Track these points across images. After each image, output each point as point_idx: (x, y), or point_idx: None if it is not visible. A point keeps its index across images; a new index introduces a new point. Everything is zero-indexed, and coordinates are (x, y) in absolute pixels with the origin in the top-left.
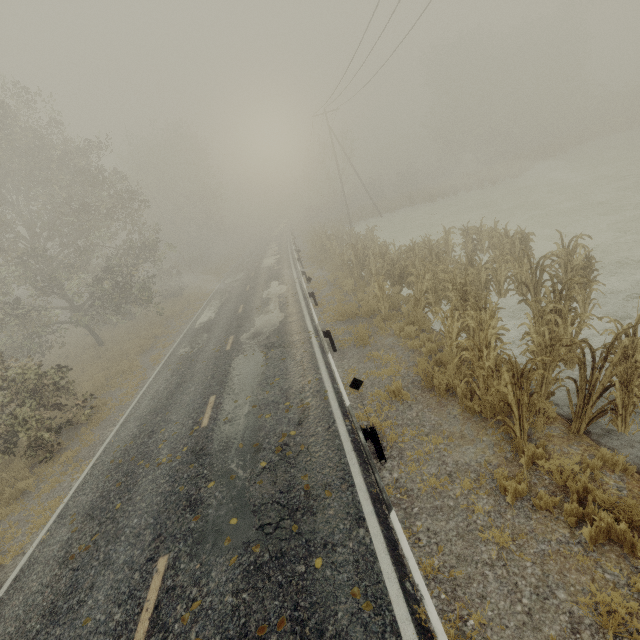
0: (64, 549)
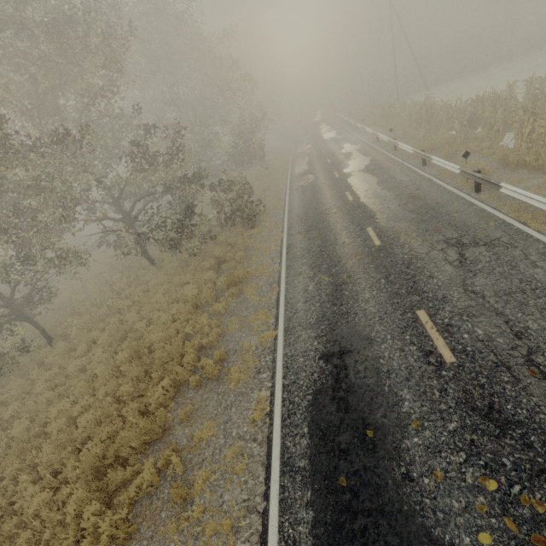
0: (306, 238)
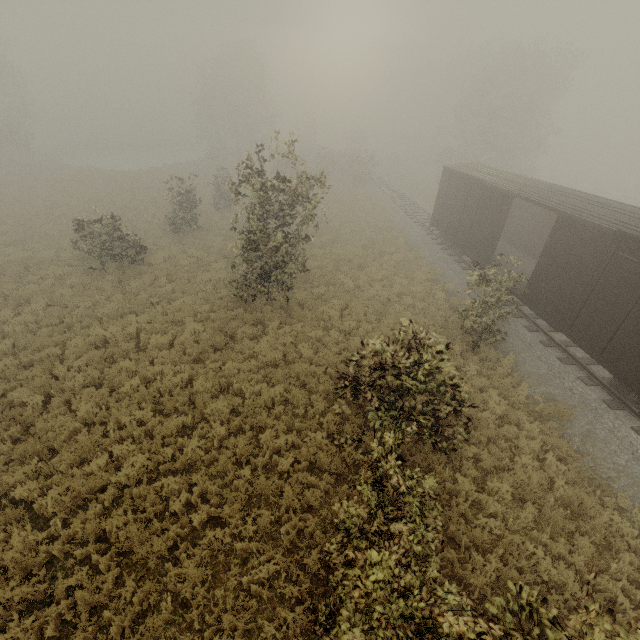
0: None
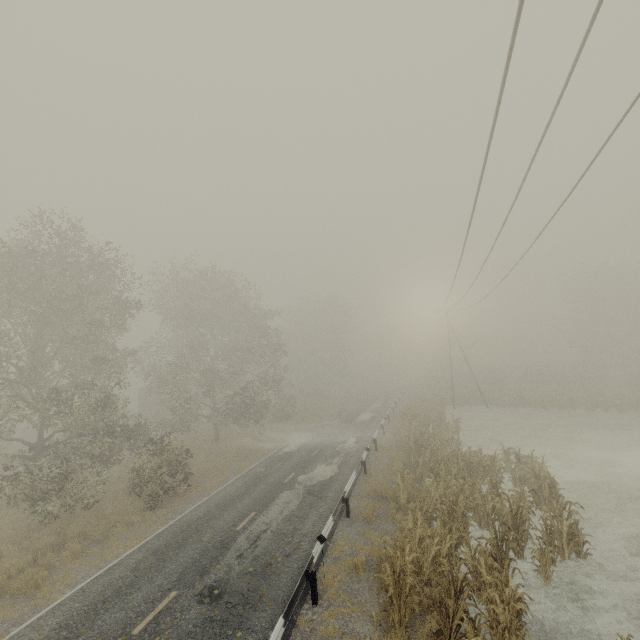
0: (136, 564)
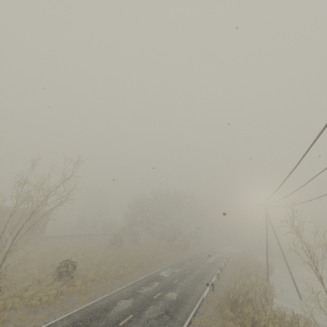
0: (193, 256)
